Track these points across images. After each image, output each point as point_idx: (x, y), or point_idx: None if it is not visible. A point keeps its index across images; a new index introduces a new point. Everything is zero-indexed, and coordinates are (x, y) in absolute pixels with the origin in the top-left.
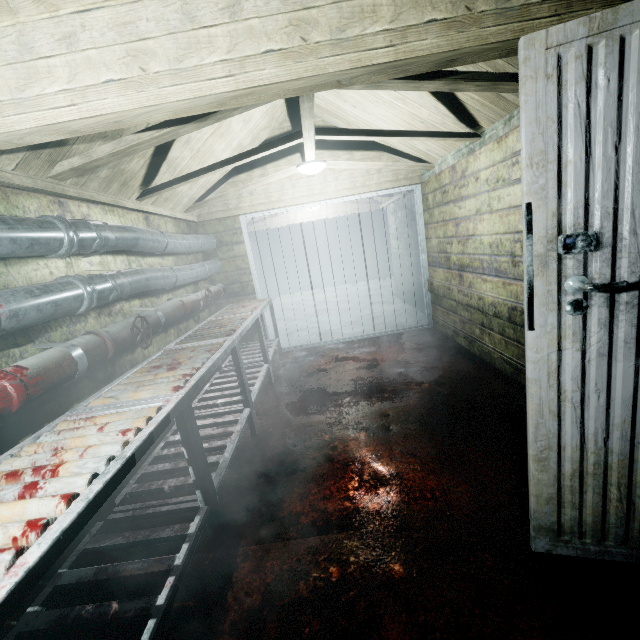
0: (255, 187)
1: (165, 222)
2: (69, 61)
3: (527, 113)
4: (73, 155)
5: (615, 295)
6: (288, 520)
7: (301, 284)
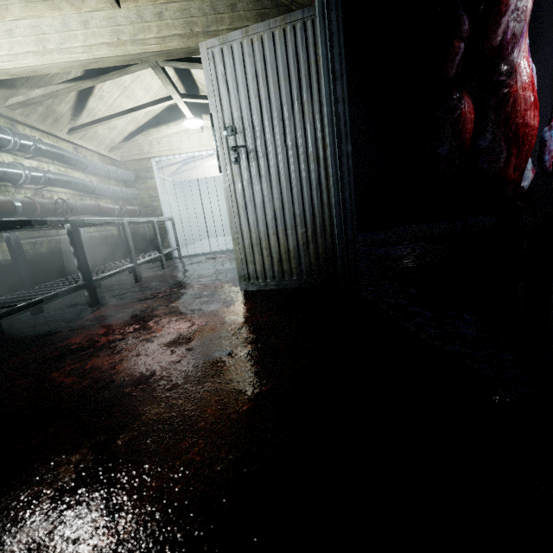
0: (158, 136)
1: (91, 155)
2: (10, 41)
3: (205, 75)
4: (19, 95)
5: (248, 155)
6: (135, 299)
7: (223, 230)
